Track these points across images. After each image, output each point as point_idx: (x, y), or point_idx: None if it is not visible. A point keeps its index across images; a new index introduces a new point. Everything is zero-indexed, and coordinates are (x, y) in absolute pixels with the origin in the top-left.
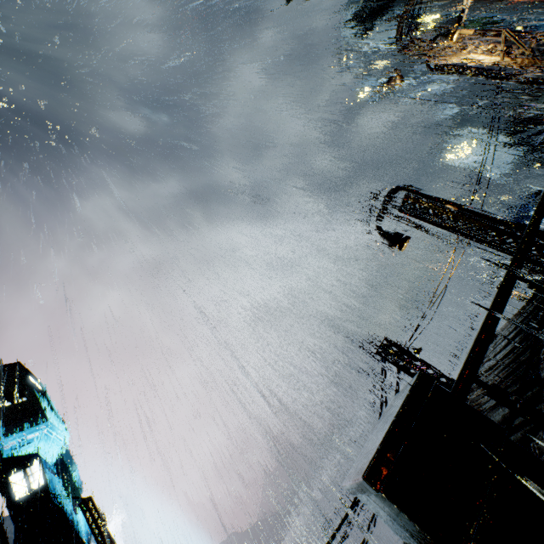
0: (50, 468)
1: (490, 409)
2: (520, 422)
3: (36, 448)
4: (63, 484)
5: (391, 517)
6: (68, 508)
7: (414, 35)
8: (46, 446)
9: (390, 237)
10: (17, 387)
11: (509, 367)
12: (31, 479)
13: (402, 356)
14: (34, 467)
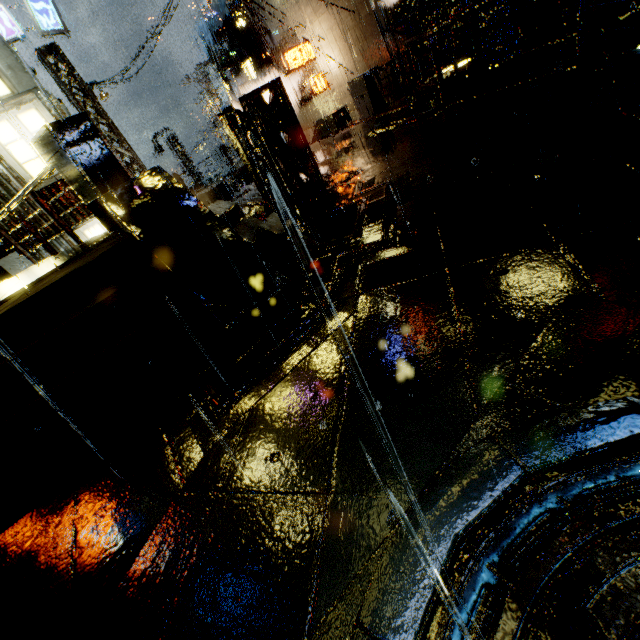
0: None
1: None
2: None
3: None
4: None
5: None
6: None
7: (205, 73)
8: None
9: (158, 145)
10: None
11: None
12: None
13: None
14: None
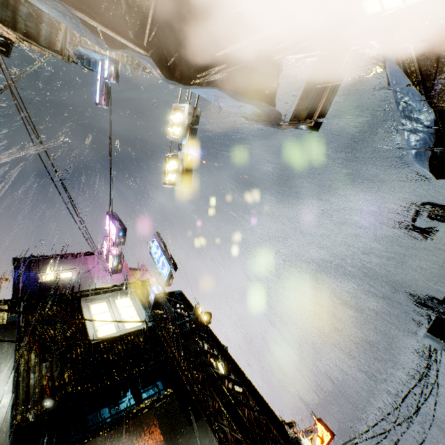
0: None
1: None
2: None
3: None
4: None
5: (433, 341)
6: None
7: None
8: None
9: (422, 232)
10: None
11: None
12: None
13: (441, 306)
14: None
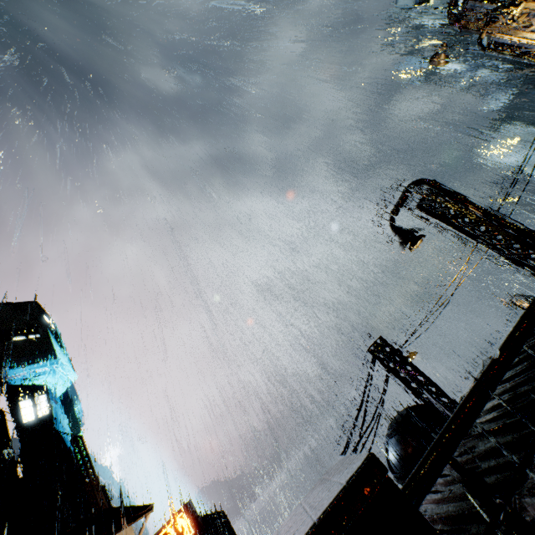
0: (56, 400)
1: (474, 436)
2: (505, 462)
3: (45, 381)
4: (66, 416)
5: None
6: (68, 437)
7: (470, 5)
8: (54, 380)
9: (402, 234)
10: (33, 324)
11: (505, 395)
12: (38, 407)
13: (394, 358)
14: (41, 397)
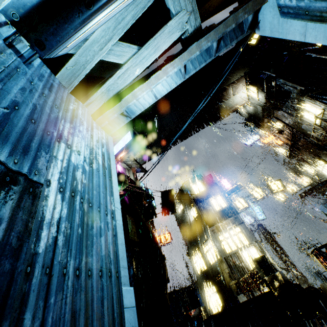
0: None
1: None
2: None
3: None
4: None
5: (316, 274)
6: None
7: None
8: None
9: (308, 254)
10: None
11: None
12: None
13: None
14: None
